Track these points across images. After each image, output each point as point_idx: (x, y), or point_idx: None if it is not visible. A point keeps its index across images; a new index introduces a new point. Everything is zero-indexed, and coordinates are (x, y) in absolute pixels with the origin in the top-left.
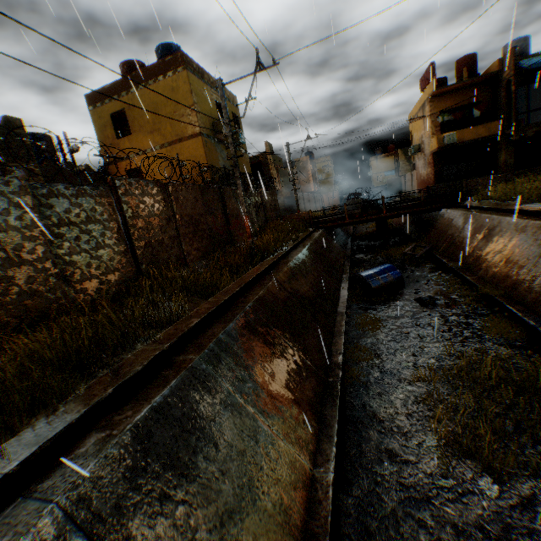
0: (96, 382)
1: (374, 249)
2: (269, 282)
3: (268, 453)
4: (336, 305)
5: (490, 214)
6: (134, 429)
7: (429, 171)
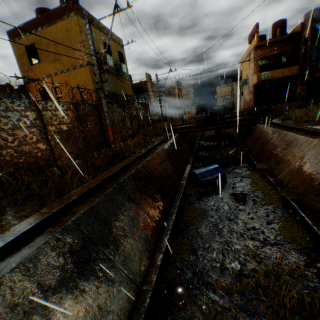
0: None
1: (211, 149)
2: (110, 187)
3: None
4: (172, 198)
5: (289, 131)
6: None
7: (251, 97)
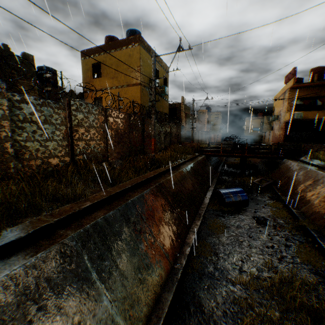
0: None
1: (235, 175)
2: (153, 185)
3: None
4: (198, 208)
5: (317, 170)
6: None
7: (281, 133)
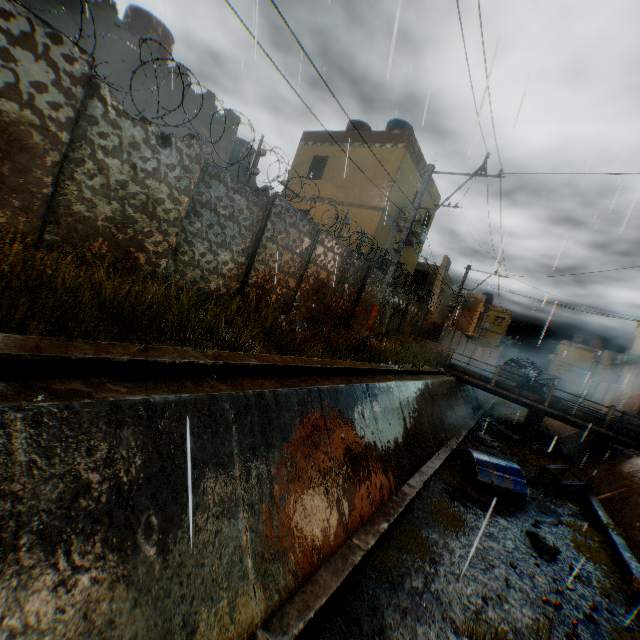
0: (123, 345)
1: (507, 440)
2: (357, 383)
3: (222, 556)
4: (418, 465)
5: None
6: (114, 406)
7: (635, 394)
